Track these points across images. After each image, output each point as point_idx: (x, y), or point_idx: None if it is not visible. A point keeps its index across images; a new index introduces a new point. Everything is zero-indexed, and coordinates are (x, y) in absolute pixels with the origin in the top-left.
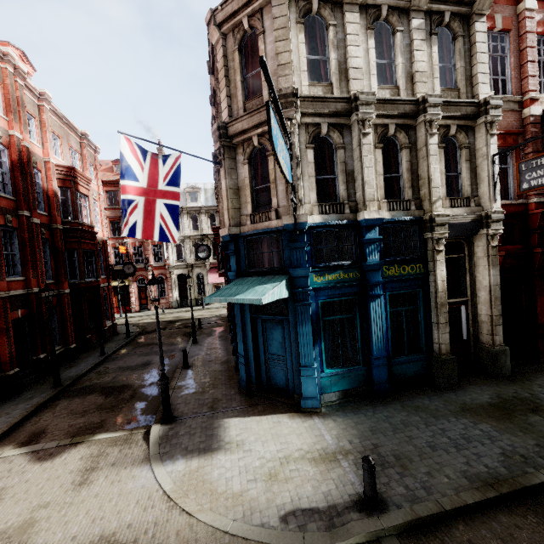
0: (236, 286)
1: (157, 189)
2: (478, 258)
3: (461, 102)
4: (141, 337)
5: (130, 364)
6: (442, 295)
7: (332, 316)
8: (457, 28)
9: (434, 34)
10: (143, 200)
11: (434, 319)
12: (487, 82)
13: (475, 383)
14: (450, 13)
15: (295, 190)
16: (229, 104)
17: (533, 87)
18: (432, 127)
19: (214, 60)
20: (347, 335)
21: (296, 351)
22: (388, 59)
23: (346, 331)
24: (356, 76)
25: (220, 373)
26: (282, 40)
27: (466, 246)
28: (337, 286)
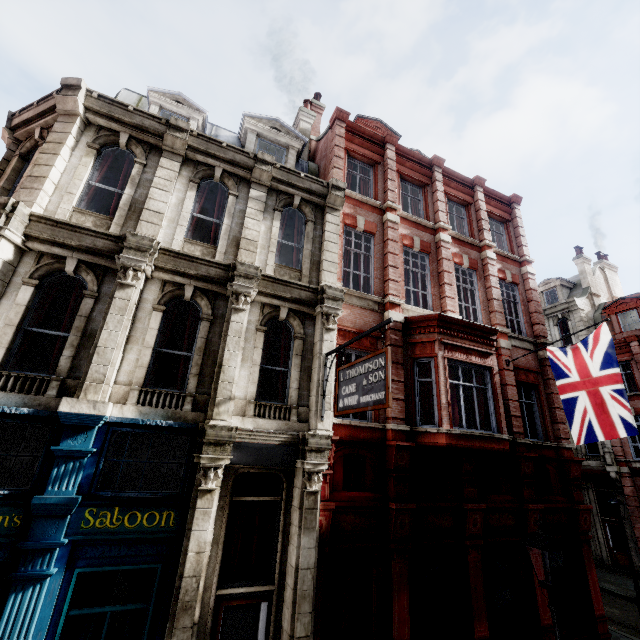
0: None
1: None
2: (294, 510)
3: (294, 283)
4: None
5: None
6: (191, 584)
7: None
8: (309, 213)
9: (278, 210)
10: None
11: None
12: (334, 272)
13: None
14: (300, 197)
15: None
16: None
17: (394, 292)
18: (239, 300)
19: None
20: None
21: None
22: (219, 219)
23: None
24: (151, 220)
25: None
26: (51, 153)
27: (285, 484)
28: None
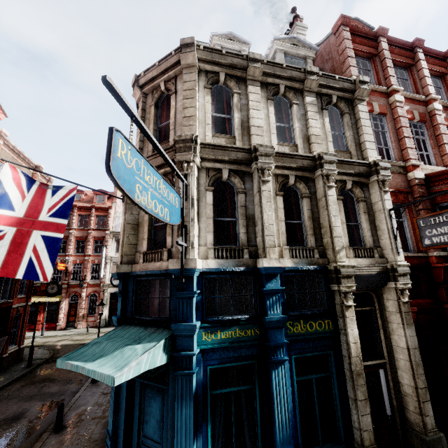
0: (108, 340)
1: (37, 219)
2: (390, 314)
3: (354, 162)
4: (44, 366)
5: None
6: (357, 361)
7: (225, 388)
8: (344, 107)
9: (325, 109)
10: (14, 230)
11: (351, 392)
12: (374, 149)
13: None
14: (336, 96)
15: (187, 232)
16: (141, 147)
17: (413, 156)
18: (329, 180)
19: None
20: (244, 414)
21: (172, 442)
22: (287, 124)
23: (243, 407)
24: (257, 133)
25: (93, 446)
26: (189, 98)
27: (375, 298)
28: (232, 347)
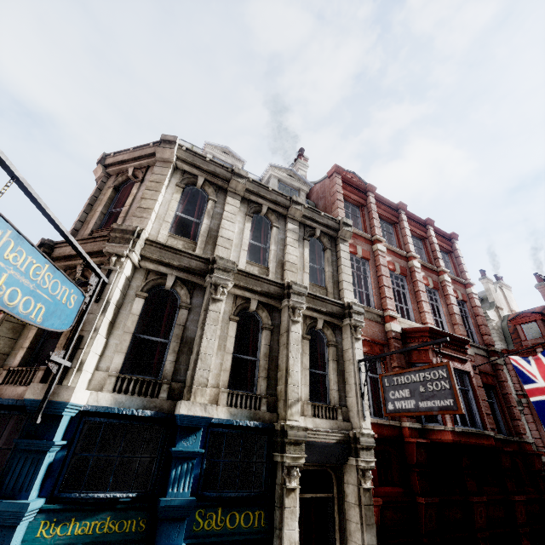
0: None
1: None
2: (350, 506)
3: (327, 299)
4: None
5: None
6: None
7: None
8: (326, 243)
9: (307, 240)
10: None
11: None
12: (351, 290)
13: None
14: (320, 230)
15: (80, 345)
16: (77, 227)
17: (391, 307)
18: (295, 313)
19: None
20: None
21: None
22: (264, 244)
23: None
24: (224, 245)
25: None
26: (153, 190)
27: (335, 480)
28: None
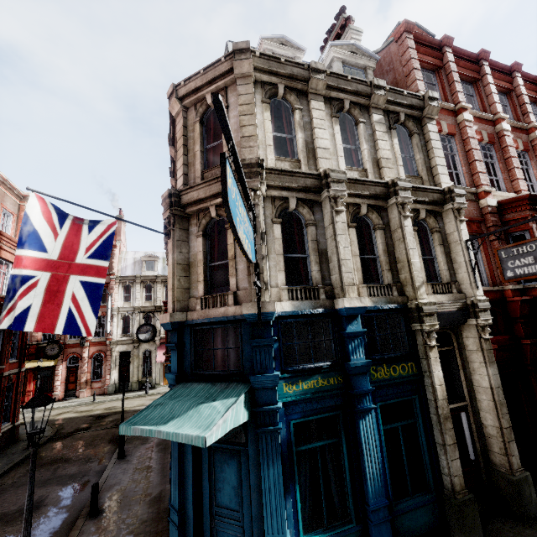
0: (173, 400)
1: (74, 262)
2: (471, 352)
3: (428, 188)
4: (49, 445)
5: (8, 507)
6: (443, 404)
7: (310, 443)
8: (412, 127)
9: (393, 129)
10: (48, 276)
11: (439, 438)
12: (446, 174)
13: (505, 536)
14: (404, 114)
15: (259, 271)
16: (185, 172)
17: (484, 182)
18: (404, 209)
19: (175, 132)
20: (330, 470)
21: (258, 507)
22: (353, 145)
23: (328, 463)
24: (324, 156)
25: (143, 528)
26: (247, 114)
27: (454, 337)
28: (315, 398)
